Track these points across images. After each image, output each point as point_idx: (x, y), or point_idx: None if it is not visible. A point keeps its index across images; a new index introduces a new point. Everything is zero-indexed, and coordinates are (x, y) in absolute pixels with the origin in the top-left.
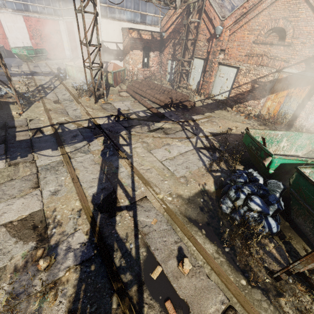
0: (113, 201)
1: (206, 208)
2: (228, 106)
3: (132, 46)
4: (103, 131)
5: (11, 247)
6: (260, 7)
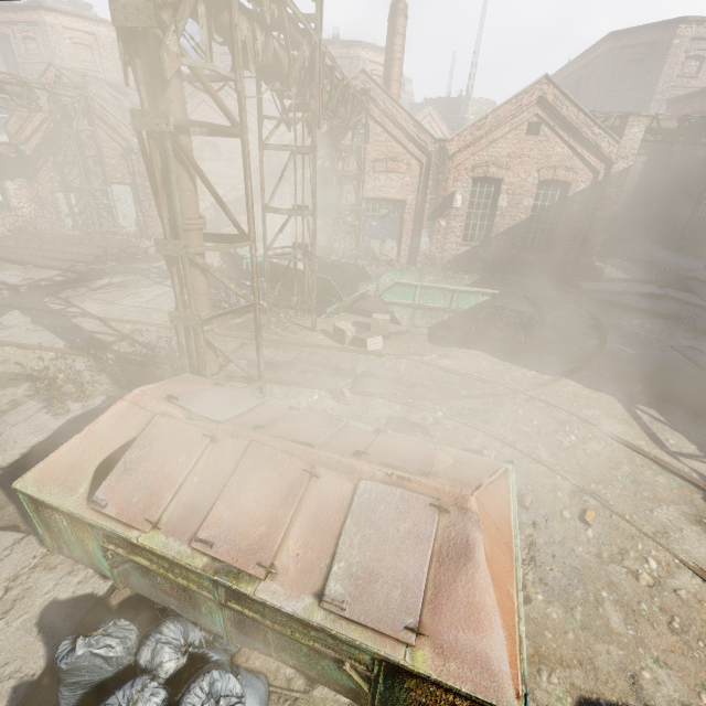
0: (99, 342)
1: None
2: None
3: None
4: (7, 306)
5: (2, 393)
6: None
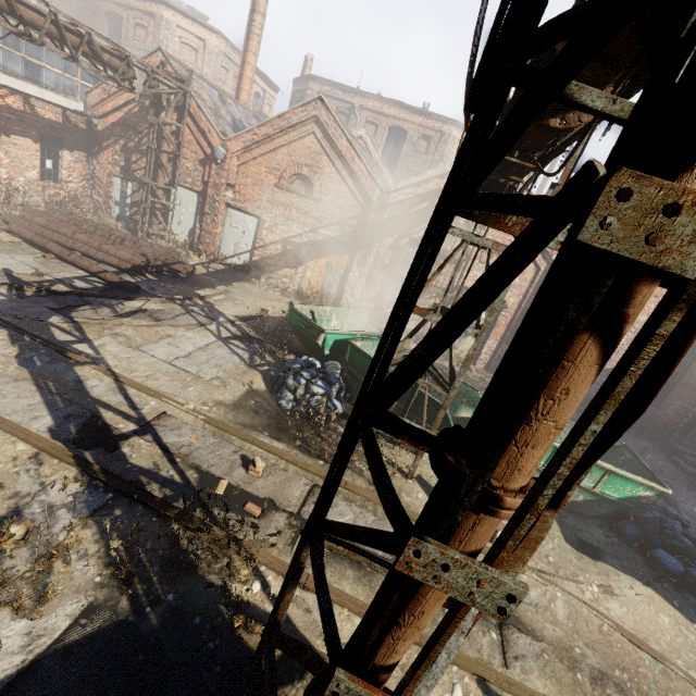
0: (103, 429)
1: (262, 410)
2: (253, 276)
3: (9, 126)
4: None
5: None
6: (277, 142)
